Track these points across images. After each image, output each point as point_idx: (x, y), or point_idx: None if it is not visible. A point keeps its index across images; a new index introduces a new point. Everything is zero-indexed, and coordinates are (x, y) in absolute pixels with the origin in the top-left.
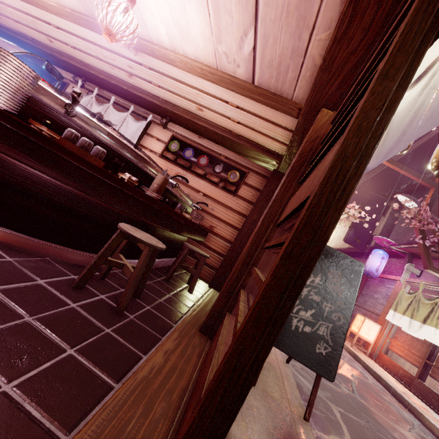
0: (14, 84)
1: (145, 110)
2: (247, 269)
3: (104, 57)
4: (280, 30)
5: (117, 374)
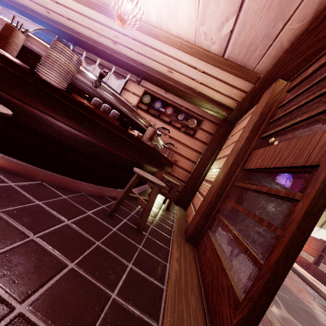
0: (67, 69)
1: (122, 69)
2: (221, 200)
3: (94, 28)
4: (258, 19)
5: (160, 278)
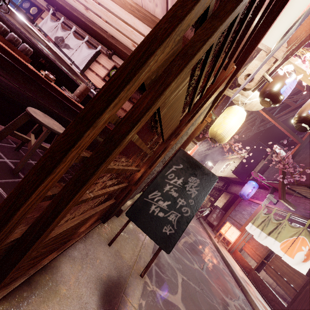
0: None
1: (97, 42)
2: None
3: None
4: None
5: None
